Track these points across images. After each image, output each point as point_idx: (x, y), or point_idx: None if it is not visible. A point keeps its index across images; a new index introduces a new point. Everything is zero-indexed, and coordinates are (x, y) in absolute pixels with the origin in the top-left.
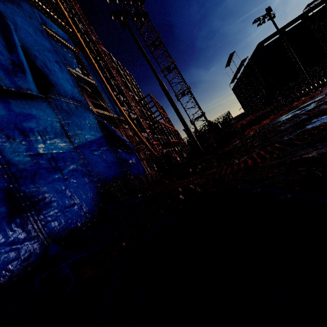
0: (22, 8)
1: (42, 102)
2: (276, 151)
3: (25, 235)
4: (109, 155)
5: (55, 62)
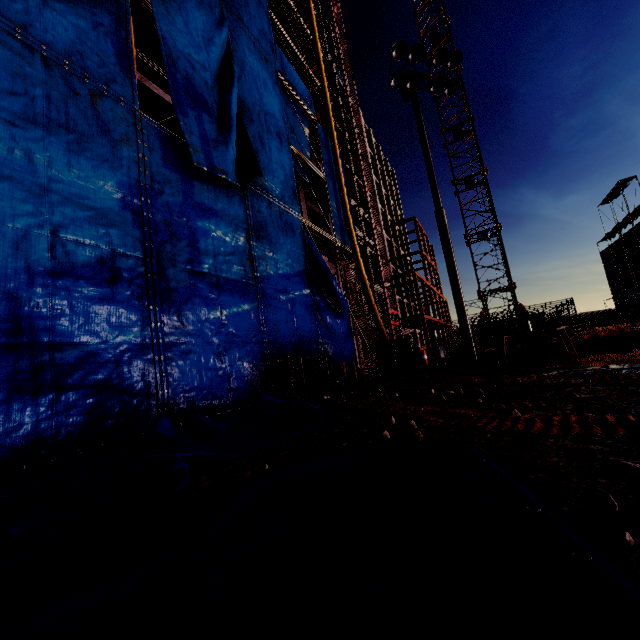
0: (261, 45)
1: (235, 195)
2: (598, 428)
3: (142, 387)
4: (303, 307)
5: (277, 134)
